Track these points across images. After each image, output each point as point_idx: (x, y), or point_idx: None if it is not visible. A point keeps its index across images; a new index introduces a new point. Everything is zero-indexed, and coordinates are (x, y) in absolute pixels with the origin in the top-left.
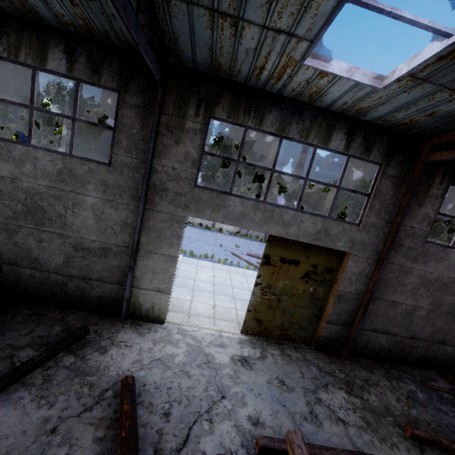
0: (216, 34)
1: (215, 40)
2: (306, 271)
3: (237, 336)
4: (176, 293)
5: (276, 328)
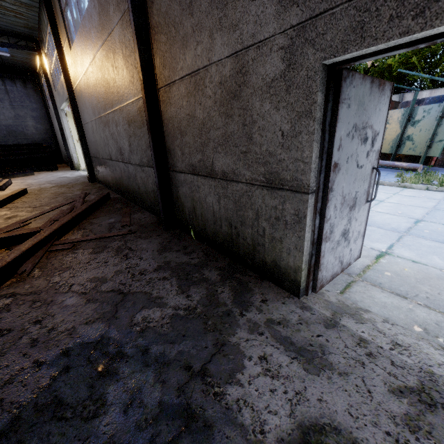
0: (1, 21)
1: (6, 22)
2: None
3: (84, 174)
4: None
5: None
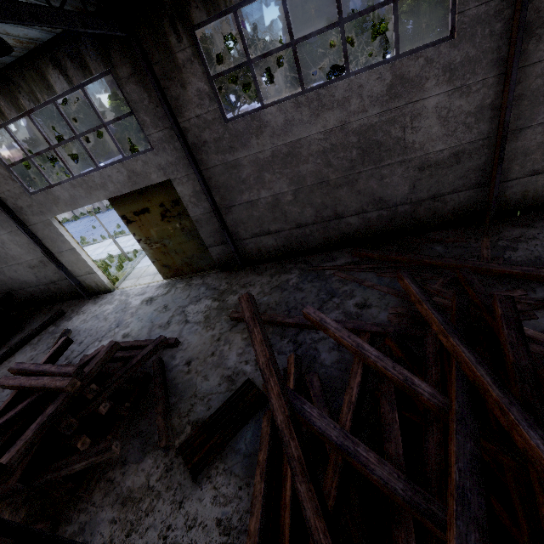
0: None
1: None
2: (160, 213)
3: (160, 283)
4: (142, 263)
5: (183, 266)
